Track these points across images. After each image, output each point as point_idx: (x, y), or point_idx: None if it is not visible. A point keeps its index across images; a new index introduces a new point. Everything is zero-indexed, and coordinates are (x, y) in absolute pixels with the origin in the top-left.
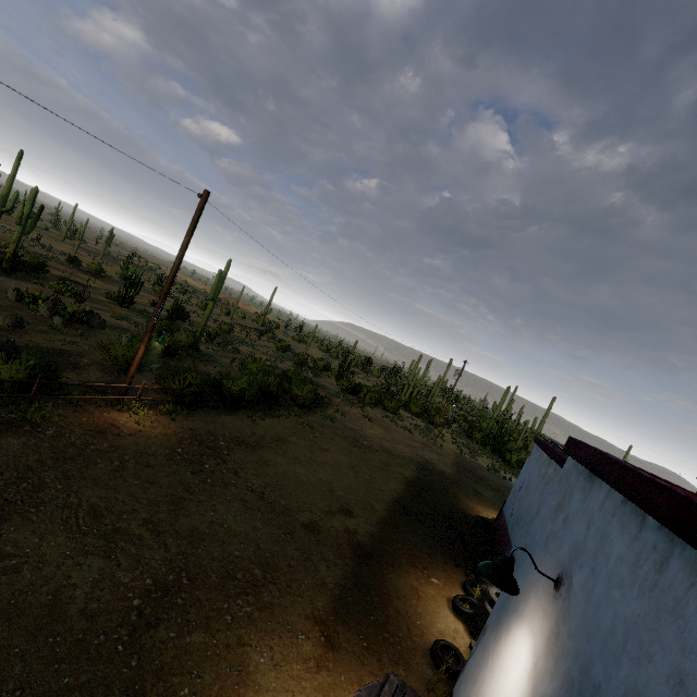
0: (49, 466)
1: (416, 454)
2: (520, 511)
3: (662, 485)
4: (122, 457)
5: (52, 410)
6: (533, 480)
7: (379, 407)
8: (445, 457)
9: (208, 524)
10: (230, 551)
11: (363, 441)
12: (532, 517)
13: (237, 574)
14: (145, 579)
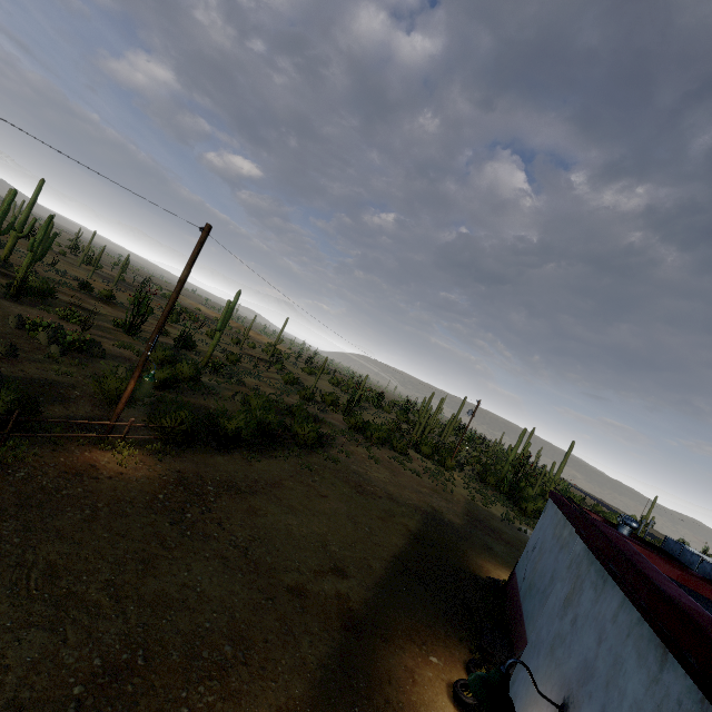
0: (10, 515)
1: (423, 502)
2: (532, 576)
3: (687, 615)
4: (95, 505)
5: (29, 448)
6: (547, 541)
7: (387, 447)
8: (456, 505)
9: (179, 587)
10: (199, 622)
11: (366, 486)
12: (545, 586)
13: (204, 652)
14: (93, 659)
